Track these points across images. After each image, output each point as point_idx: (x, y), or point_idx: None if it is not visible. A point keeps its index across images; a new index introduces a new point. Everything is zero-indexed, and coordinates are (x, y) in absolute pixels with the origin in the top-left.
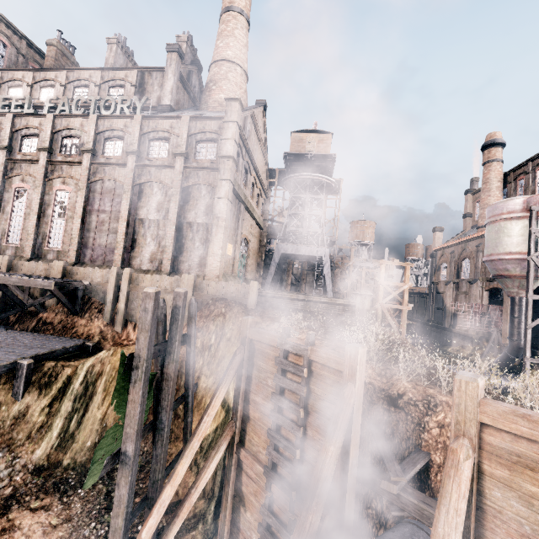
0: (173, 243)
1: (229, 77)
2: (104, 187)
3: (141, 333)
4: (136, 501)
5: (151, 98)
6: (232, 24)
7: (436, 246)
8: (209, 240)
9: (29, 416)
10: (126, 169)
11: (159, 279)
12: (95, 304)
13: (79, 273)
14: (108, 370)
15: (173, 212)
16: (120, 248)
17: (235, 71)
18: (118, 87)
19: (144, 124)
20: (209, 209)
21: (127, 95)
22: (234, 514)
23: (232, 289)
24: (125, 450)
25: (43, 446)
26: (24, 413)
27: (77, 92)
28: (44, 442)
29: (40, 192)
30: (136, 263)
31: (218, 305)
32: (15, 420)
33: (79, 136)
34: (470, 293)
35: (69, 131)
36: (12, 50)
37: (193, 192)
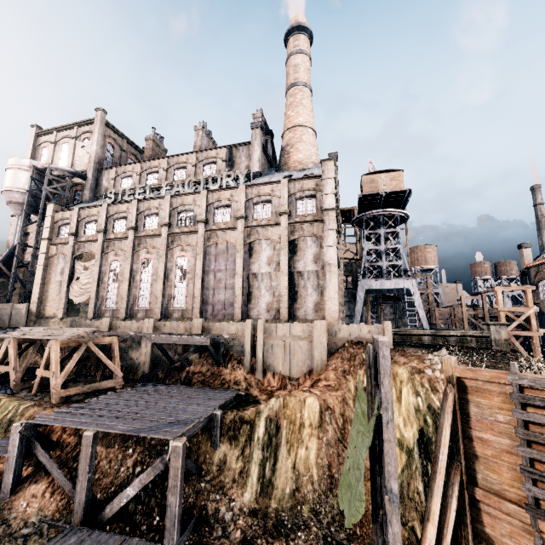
0: (288, 292)
1: (303, 139)
2: (217, 249)
3: (384, 378)
4: None
5: (240, 168)
6: (300, 96)
7: (526, 263)
8: (321, 286)
9: (229, 463)
10: (237, 232)
11: (291, 327)
12: (234, 355)
13: (215, 328)
14: (285, 416)
15: (284, 264)
16: (238, 301)
17: (307, 133)
18: (210, 163)
19: (247, 191)
20: (316, 257)
21: (219, 169)
22: None
23: (365, 330)
24: (391, 488)
25: (248, 492)
26: (224, 461)
27: (176, 173)
28: (248, 488)
29: (164, 260)
30: (253, 313)
31: (357, 347)
32: (219, 467)
33: (192, 210)
34: None
35: (183, 207)
36: (117, 148)
37: (299, 244)
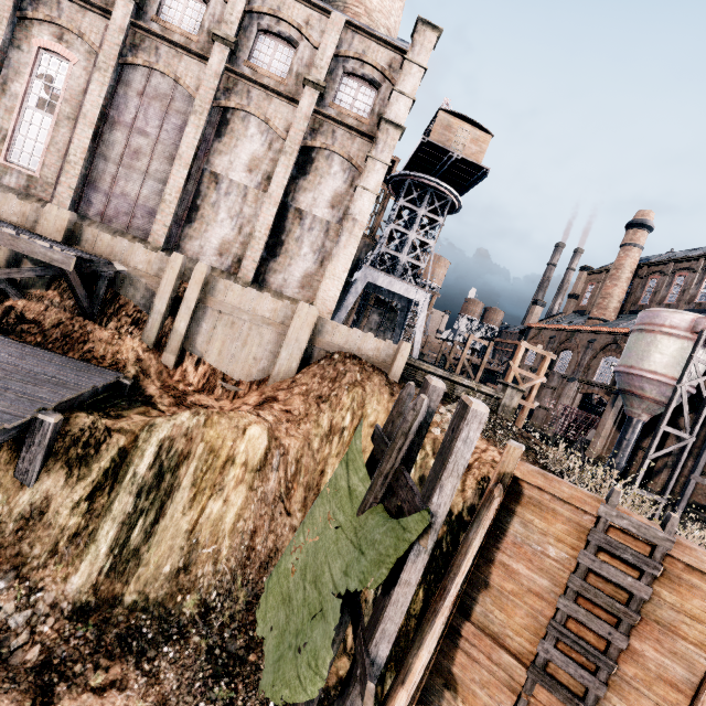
0: (267, 236)
1: None
2: (150, 84)
3: (449, 479)
4: (252, 660)
5: None
6: None
7: (531, 322)
8: (325, 249)
9: (52, 515)
10: (206, 68)
11: (256, 297)
12: (127, 308)
13: (100, 242)
14: (200, 450)
15: (279, 184)
16: (167, 212)
17: None
18: None
19: None
20: (337, 199)
21: None
22: (428, 696)
23: (371, 345)
24: (376, 655)
25: (83, 570)
26: (42, 510)
27: None
28: (84, 563)
29: None
30: (191, 247)
31: (351, 365)
32: (24, 521)
33: None
34: (563, 391)
35: None
36: None
37: (318, 160)
